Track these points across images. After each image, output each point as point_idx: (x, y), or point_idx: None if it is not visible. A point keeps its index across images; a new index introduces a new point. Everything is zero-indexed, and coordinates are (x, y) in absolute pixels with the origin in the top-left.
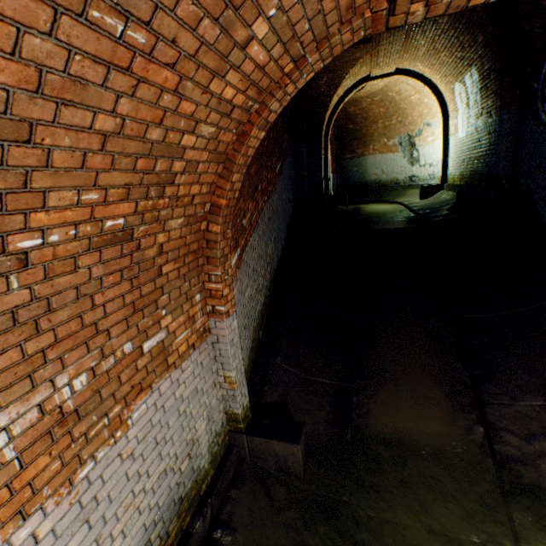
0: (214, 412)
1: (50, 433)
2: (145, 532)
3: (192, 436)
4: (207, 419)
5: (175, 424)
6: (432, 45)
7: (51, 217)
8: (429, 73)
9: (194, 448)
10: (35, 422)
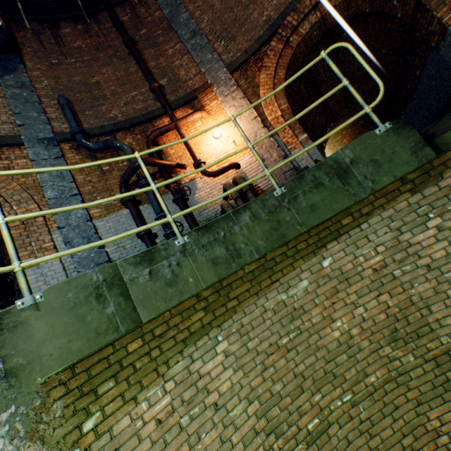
0: None
1: None
2: None
3: None
4: None
5: None
6: (345, 135)
7: None
8: (326, 152)
9: None
10: None
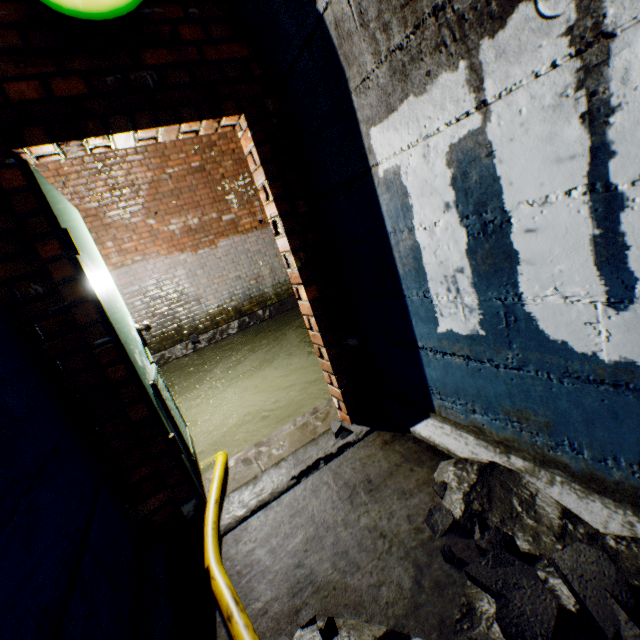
0: (277, 270)
1: (188, 233)
2: (230, 293)
3: (258, 272)
4: (271, 271)
5: (245, 260)
6: None
7: (174, 163)
8: None
9: (260, 279)
10: (183, 227)
